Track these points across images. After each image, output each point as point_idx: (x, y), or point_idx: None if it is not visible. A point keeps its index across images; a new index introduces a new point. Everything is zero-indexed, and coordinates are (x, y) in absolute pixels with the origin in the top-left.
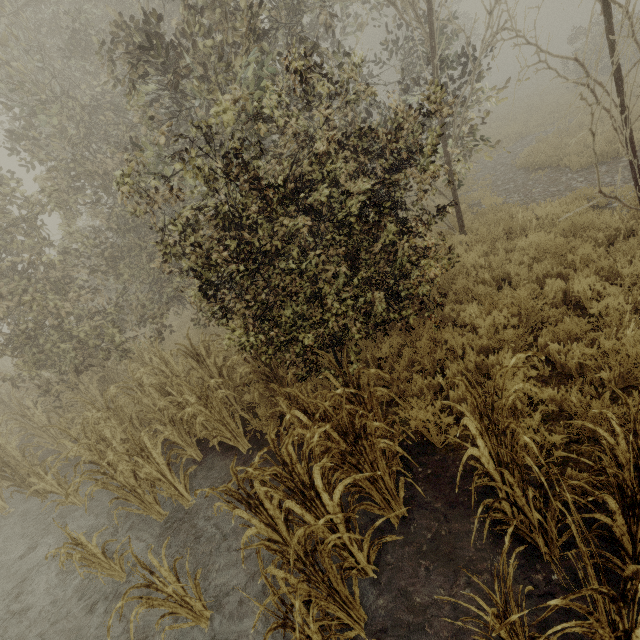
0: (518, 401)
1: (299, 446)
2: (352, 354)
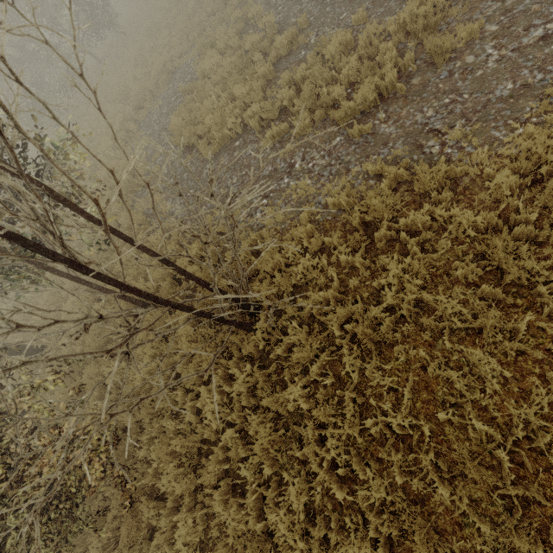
0: None
1: None
2: None
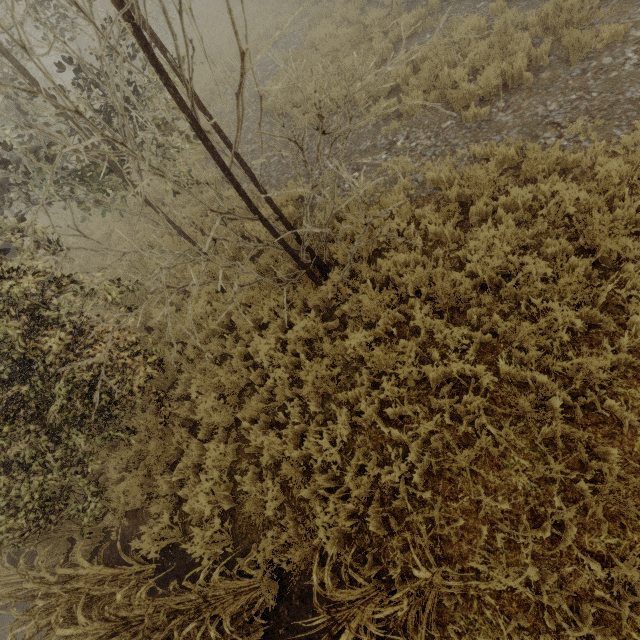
0: (206, 511)
1: (89, 561)
2: (89, 492)
